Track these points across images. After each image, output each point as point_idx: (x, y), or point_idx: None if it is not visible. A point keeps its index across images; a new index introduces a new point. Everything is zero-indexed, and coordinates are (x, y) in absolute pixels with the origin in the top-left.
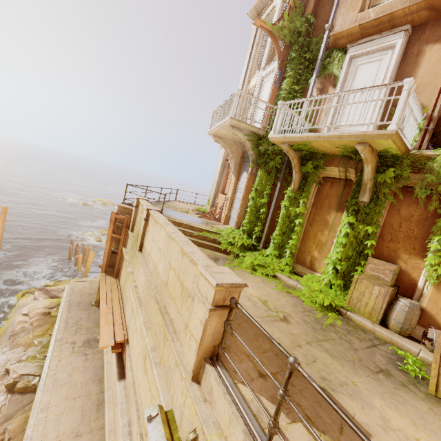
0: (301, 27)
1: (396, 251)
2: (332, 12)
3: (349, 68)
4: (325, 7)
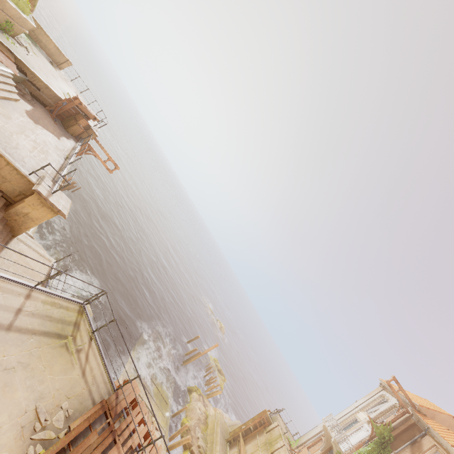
0: (386, 435)
1: None
2: (399, 448)
3: None
4: (400, 441)
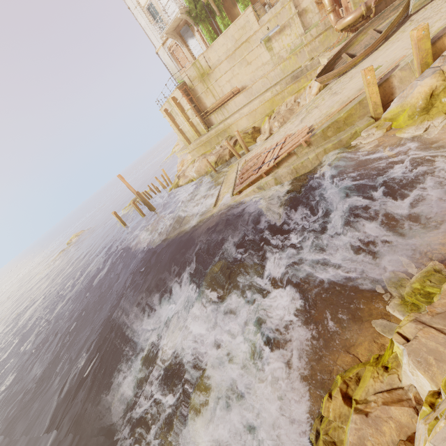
0: None
1: None
2: None
3: None
4: None
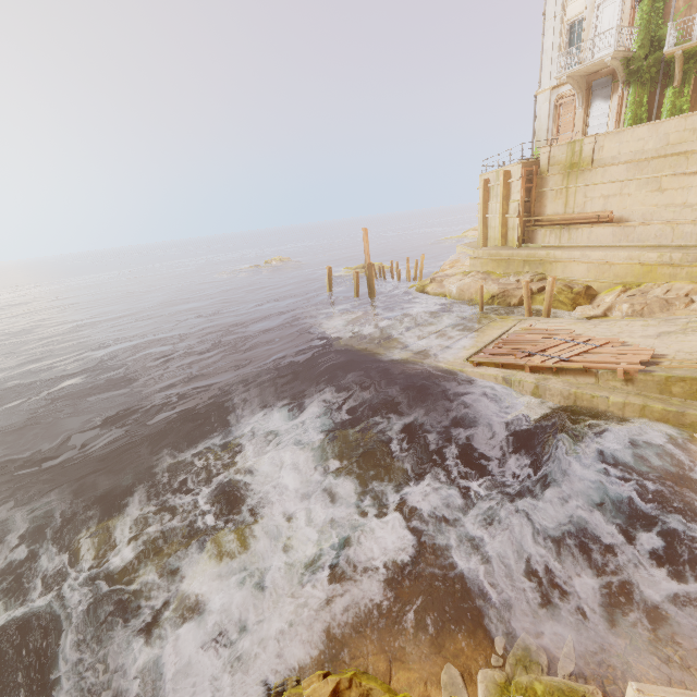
0: None
1: None
2: None
3: None
4: None
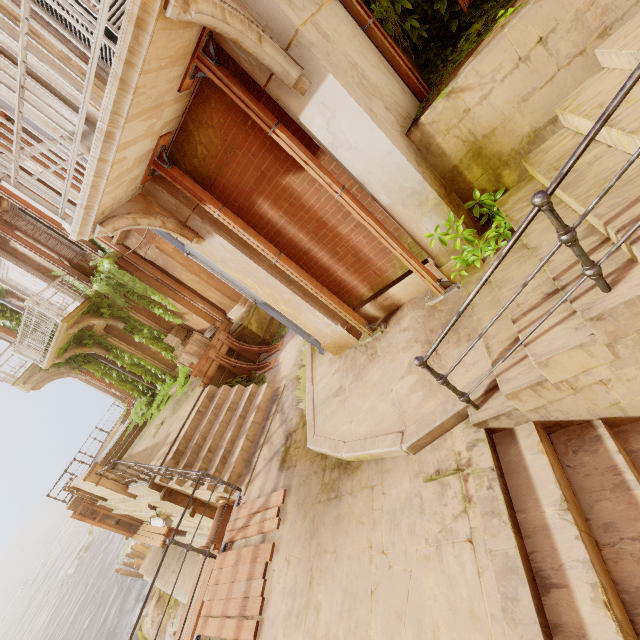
0: None
1: (167, 321)
2: None
3: (7, 282)
4: None
